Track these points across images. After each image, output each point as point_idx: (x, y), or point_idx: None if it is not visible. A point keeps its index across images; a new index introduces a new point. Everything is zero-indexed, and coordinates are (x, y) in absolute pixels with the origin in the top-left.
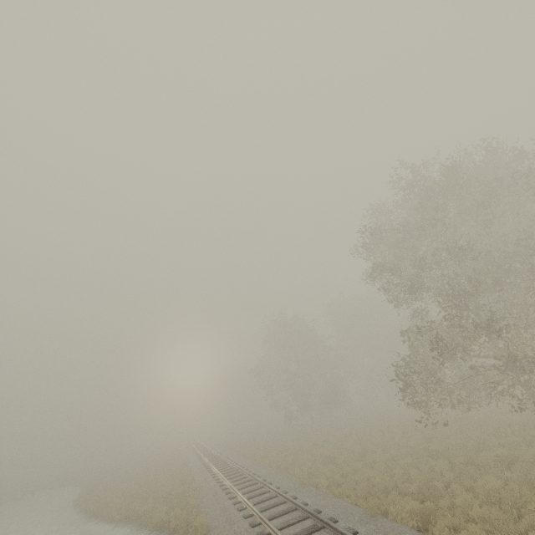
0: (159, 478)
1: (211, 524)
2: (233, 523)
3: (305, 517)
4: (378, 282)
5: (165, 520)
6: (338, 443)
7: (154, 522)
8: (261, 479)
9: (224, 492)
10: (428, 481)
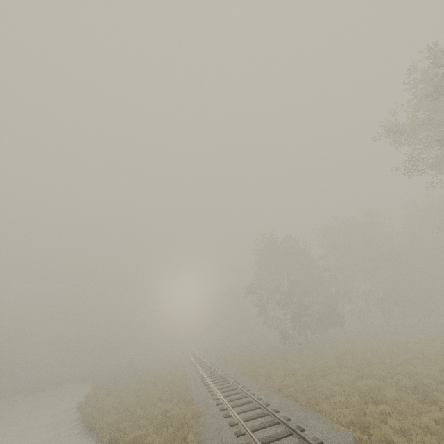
0: (157, 388)
1: None
2: None
3: None
4: None
5: None
6: (357, 369)
7: None
8: (281, 416)
9: (233, 431)
10: None
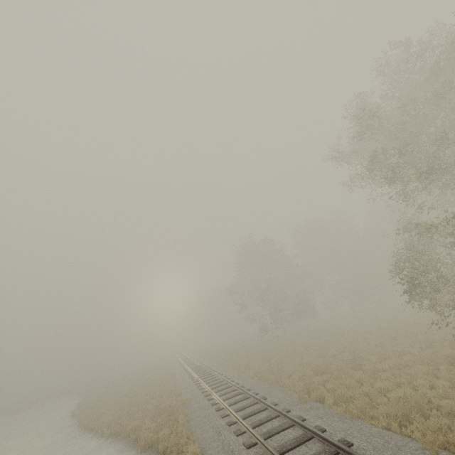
0: (148, 389)
1: (205, 452)
2: (233, 454)
3: (333, 454)
4: (379, 172)
5: (153, 440)
6: (319, 351)
7: (141, 444)
8: (252, 392)
9: (214, 408)
10: None
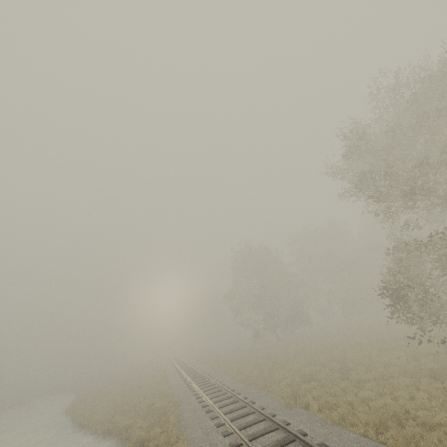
0: (141, 389)
1: None
2: None
3: None
4: (366, 190)
5: (144, 438)
6: (309, 359)
7: (133, 441)
8: (241, 397)
9: (204, 410)
10: (442, 406)
